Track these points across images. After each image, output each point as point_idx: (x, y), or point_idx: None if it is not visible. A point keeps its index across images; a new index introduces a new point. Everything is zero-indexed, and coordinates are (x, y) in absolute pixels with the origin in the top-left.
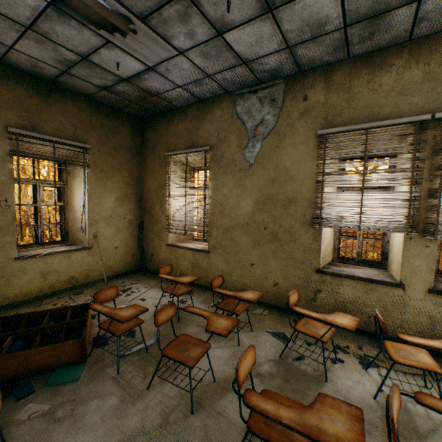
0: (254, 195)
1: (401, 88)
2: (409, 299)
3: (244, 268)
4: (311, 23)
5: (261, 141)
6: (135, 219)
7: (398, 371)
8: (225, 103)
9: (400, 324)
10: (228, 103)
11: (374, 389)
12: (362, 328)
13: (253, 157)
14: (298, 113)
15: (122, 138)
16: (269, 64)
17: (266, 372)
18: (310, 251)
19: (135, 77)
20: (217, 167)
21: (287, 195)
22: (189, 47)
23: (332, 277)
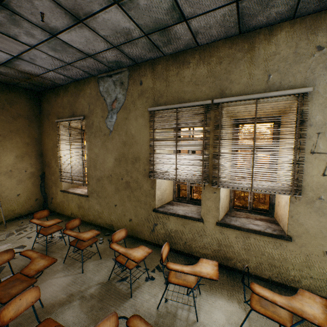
0: (114, 154)
1: (196, 80)
2: (207, 229)
3: (111, 208)
4: (119, 31)
5: (116, 113)
6: (37, 171)
7: None
8: (92, 84)
9: (202, 246)
10: (94, 84)
11: (162, 300)
12: (181, 250)
13: (112, 125)
14: (137, 94)
15: (19, 108)
16: (109, 57)
17: (89, 294)
18: (149, 195)
19: (8, 63)
20: (90, 132)
21: (134, 155)
22: (36, 43)
23: (163, 214)
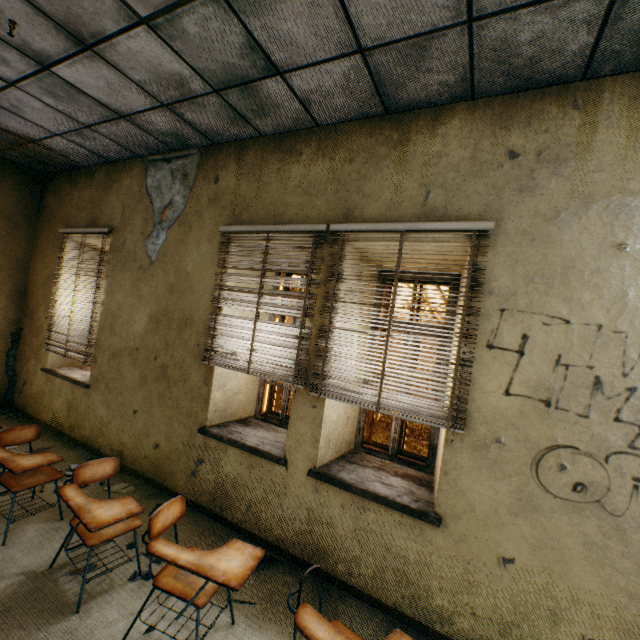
0: (150, 307)
1: (308, 185)
2: (291, 482)
3: (126, 416)
4: (165, 76)
5: (166, 230)
6: (7, 323)
7: (219, 597)
8: (136, 171)
9: (279, 520)
10: (139, 171)
11: (141, 628)
12: (240, 523)
13: (156, 251)
14: (208, 199)
15: None
16: (161, 125)
17: None
18: (199, 398)
19: None
20: (117, 260)
21: (184, 313)
22: (16, 77)
23: (217, 441)
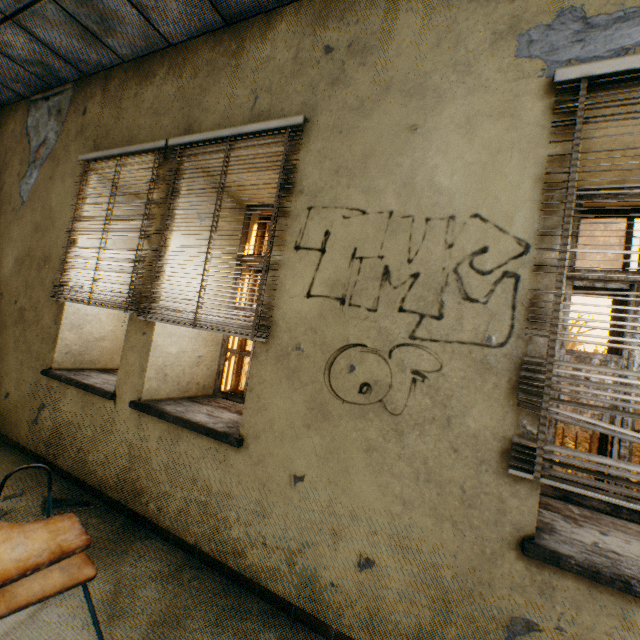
0: (17, 249)
1: (158, 105)
2: (118, 418)
3: None
4: None
5: (39, 168)
6: None
7: None
8: (21, 113)
9: (104, 461)
10: (23, 113)
11: None
12: (70, 469)
13: (28, 191)
14: (76, 132)
15: None
16: (20, 48)
17: None
18: (48, 339)
19: None
20: None
21: (45, 251)
22: None
23: (59, 382)
